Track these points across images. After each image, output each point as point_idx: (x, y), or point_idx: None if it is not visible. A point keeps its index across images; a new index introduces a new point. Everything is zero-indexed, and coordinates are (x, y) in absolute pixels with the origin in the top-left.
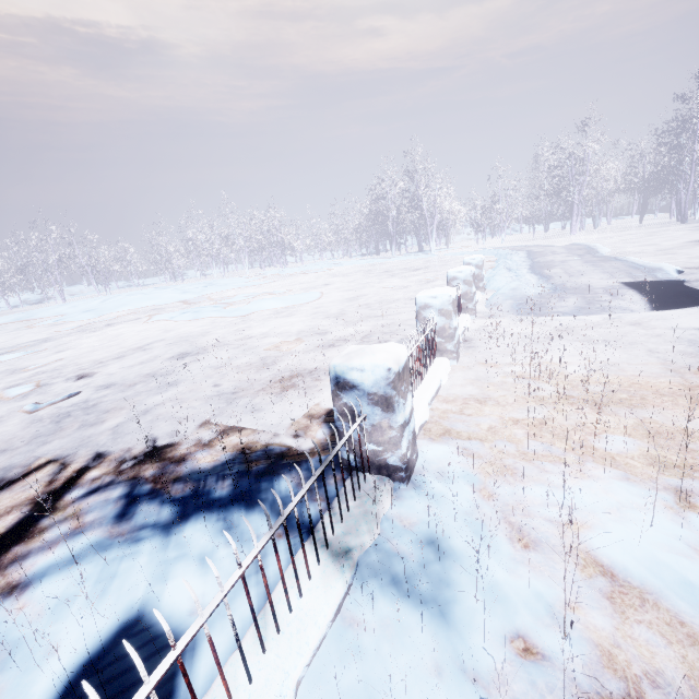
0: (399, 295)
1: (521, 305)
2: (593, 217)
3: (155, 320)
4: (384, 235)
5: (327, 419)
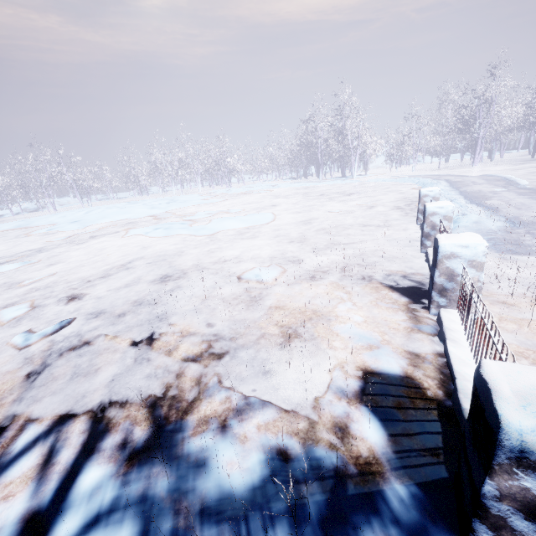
0: (347, 220)
1: (493, 240)
2: (491, 151)
3: (132, 235)
4: (312, 162)
5: (365, 402)
